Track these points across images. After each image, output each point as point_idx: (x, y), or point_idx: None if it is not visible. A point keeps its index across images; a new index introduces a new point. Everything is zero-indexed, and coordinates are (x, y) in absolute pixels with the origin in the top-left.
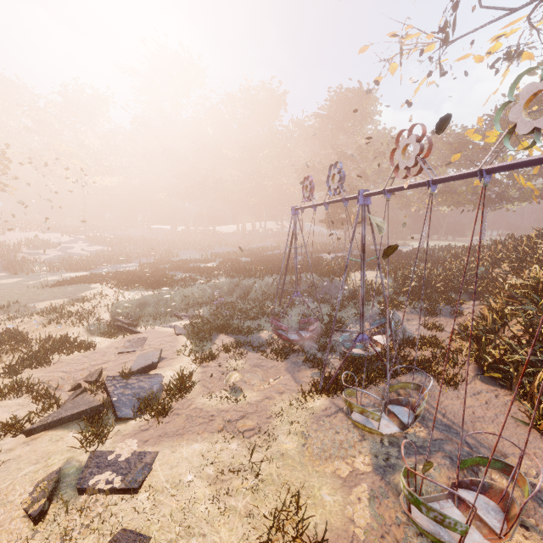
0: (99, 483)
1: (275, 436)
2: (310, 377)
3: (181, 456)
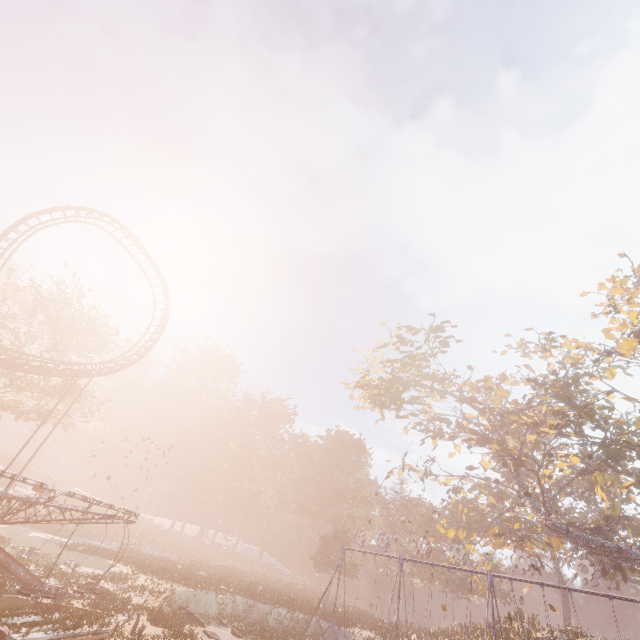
0: None
1: None
2: None
3: None
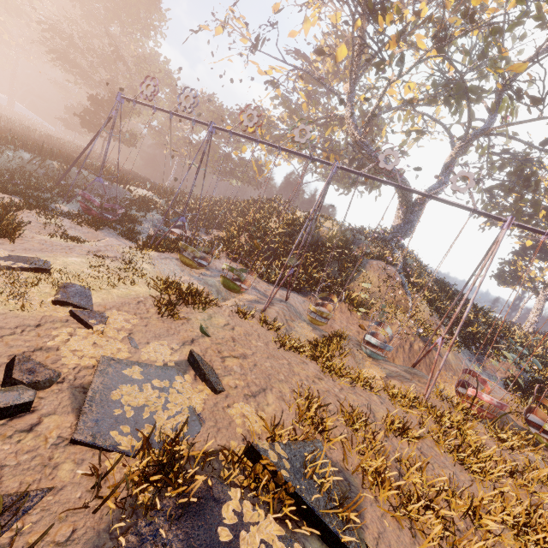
0: (1, 264)
1: (134, 262)
2: (134, 242)
3: (67, 262)
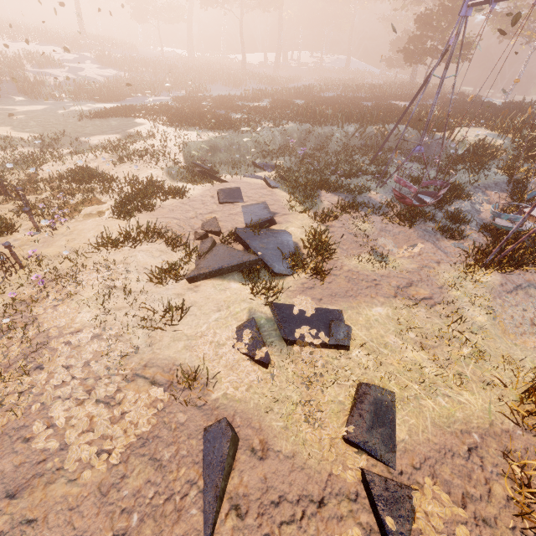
0: (305, 336)
1: (460, 308)
2: (458, 248)
3: (370, 318)
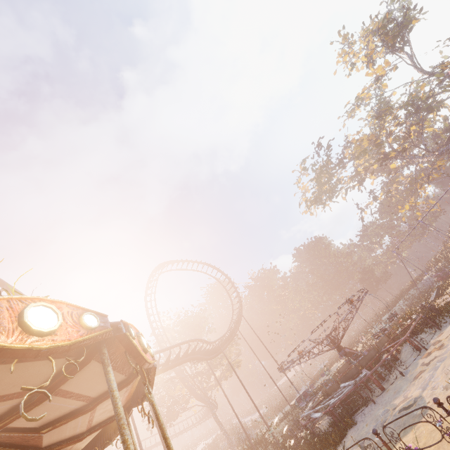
0: None
1: None
2: None
3: None
